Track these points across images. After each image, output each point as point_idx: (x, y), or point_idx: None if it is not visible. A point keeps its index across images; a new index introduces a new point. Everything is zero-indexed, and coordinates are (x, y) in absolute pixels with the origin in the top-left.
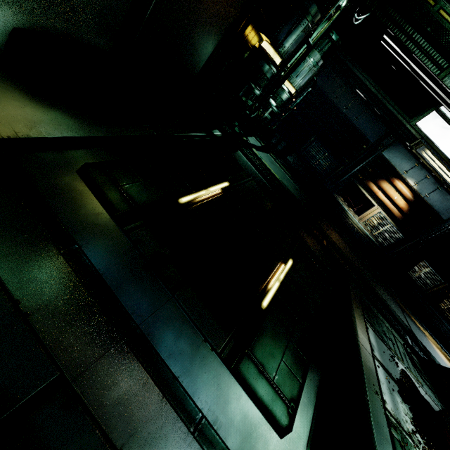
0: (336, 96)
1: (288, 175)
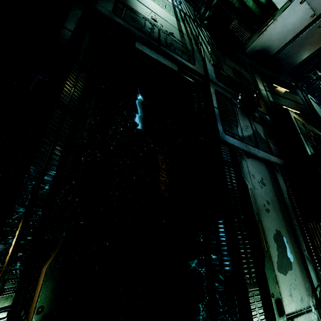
0: None
1: None
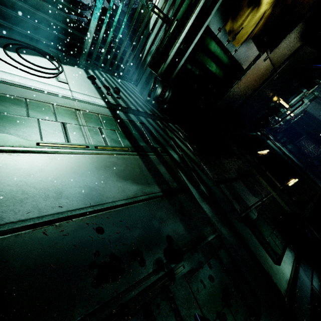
0: (319, 115)
1: (289, 153)
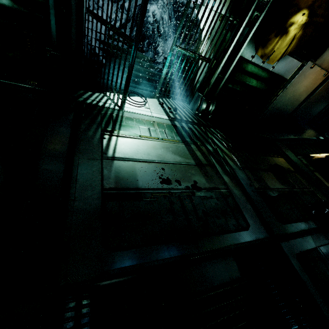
0: None
1: None
